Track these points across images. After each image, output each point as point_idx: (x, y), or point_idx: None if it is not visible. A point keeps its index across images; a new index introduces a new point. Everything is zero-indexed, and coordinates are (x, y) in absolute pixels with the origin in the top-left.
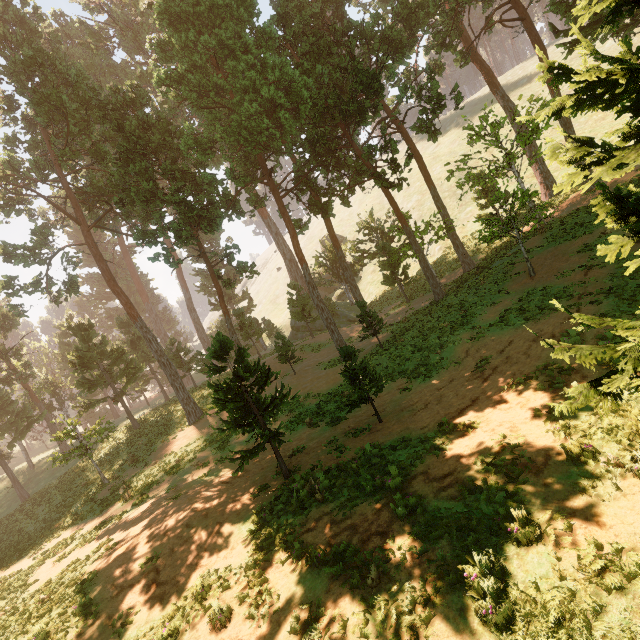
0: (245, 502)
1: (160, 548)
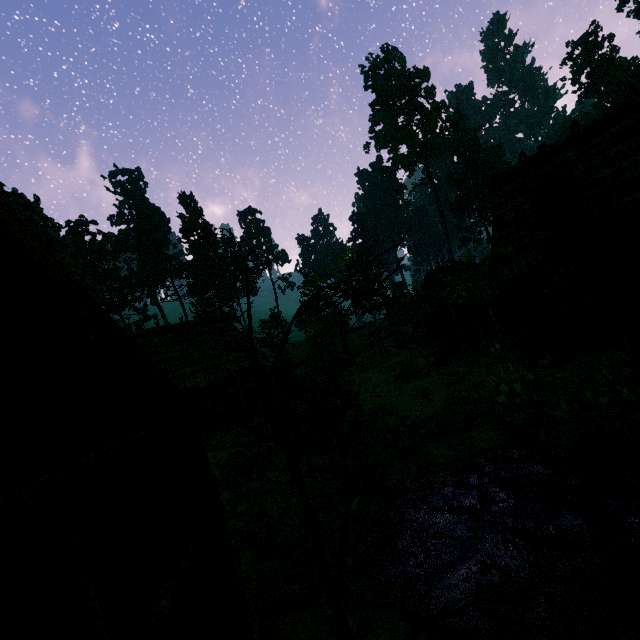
0: None
1: None
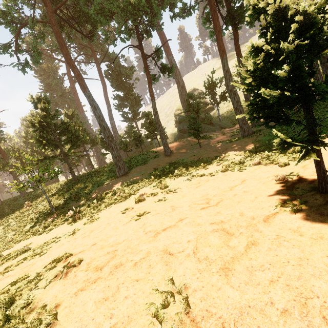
0: (280, 218)
1: (174, 276)
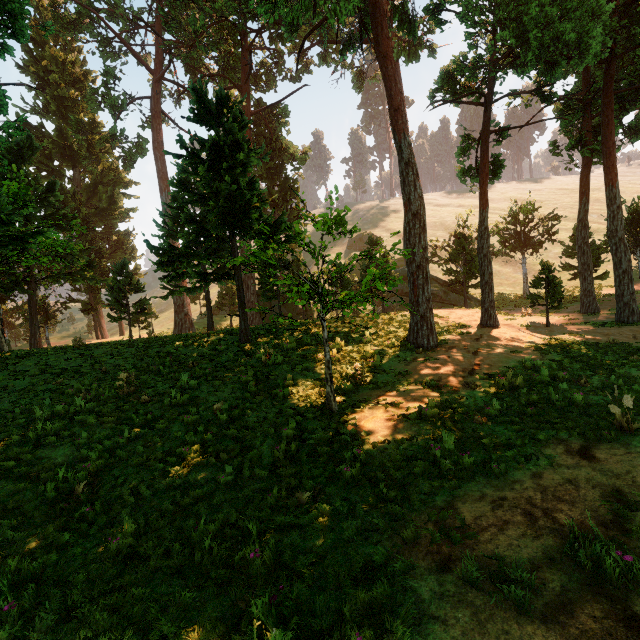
0: None
1: None
